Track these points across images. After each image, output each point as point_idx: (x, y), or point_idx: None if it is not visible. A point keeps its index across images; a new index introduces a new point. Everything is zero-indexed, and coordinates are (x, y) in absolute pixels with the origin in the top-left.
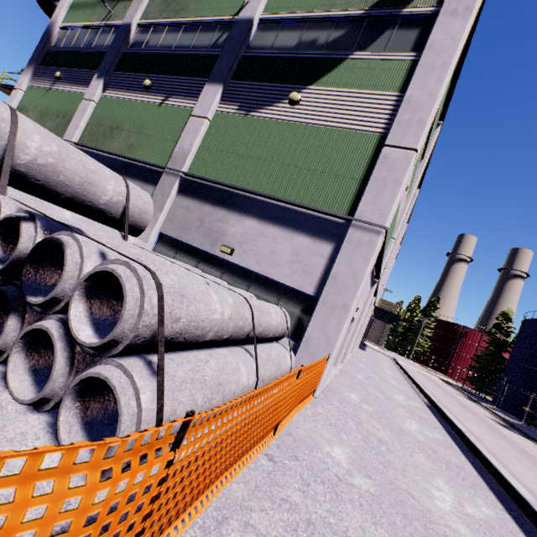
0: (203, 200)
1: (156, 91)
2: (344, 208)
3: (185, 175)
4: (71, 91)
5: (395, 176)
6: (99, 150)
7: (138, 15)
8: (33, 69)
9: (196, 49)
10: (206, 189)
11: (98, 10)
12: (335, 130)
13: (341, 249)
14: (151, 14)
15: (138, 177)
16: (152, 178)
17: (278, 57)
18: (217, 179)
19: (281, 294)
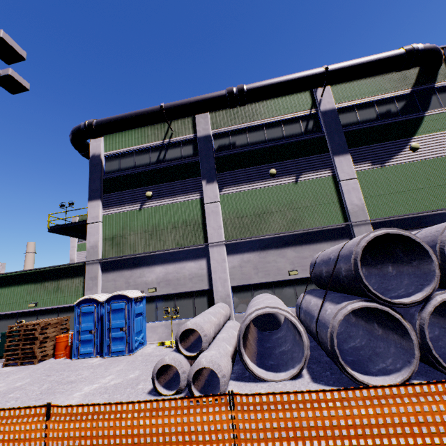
0: None
1: (282, 175)
2: None
3: (370, 221)
4: (175, 202)
5: None
6: (265, 236)
7: (210, 127)
8: (100, 199)
9: (295, 137)
10: (396, 222)
11: (149, 132)
12: None
13: None
14: (222, 123)
15: (324, 239)
16: (338, 235)
17: (373, 126)
18: (399, 213)
19: None
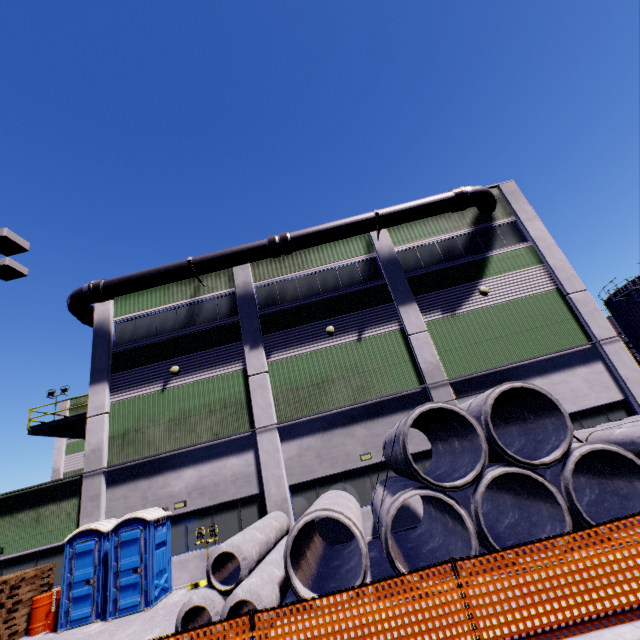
0: (483, 389)
1: (342, 332)
2: (582, 338)
3: (449, 381)
4: (210, 376)
5: (592, 307)
6: (327, 411)
7: (251, 279)
8: (108, 381)
9: (353, 286)
10: (477, 380)
11: (175, 289)
12: (527, 298)
13: (612, 361)
14: (266, 274)
15: (399, 409)
16: (415, 401)
17: (438, 270)
18: (479, 368)
19: (604, 412)
